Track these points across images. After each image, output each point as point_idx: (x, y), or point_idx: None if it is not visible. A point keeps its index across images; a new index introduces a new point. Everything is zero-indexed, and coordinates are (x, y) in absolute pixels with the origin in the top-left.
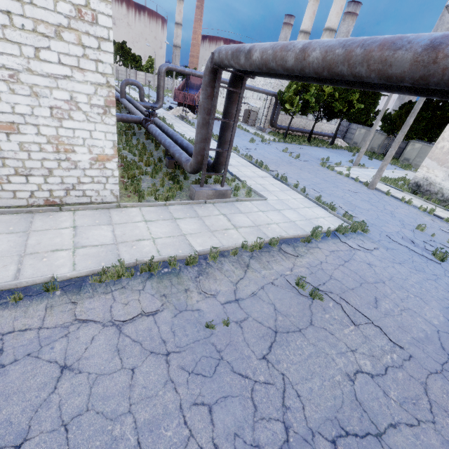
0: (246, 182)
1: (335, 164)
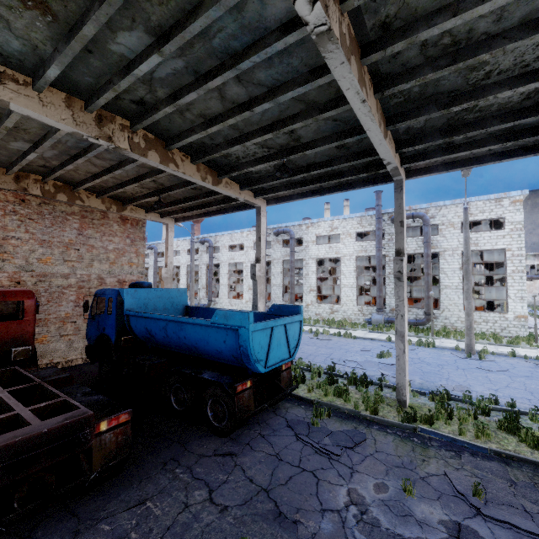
0: None
1: None
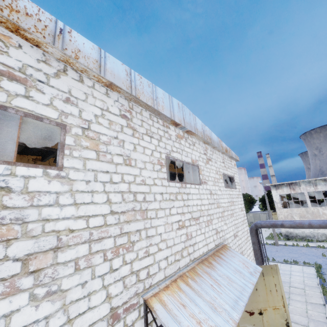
0: None
1: None
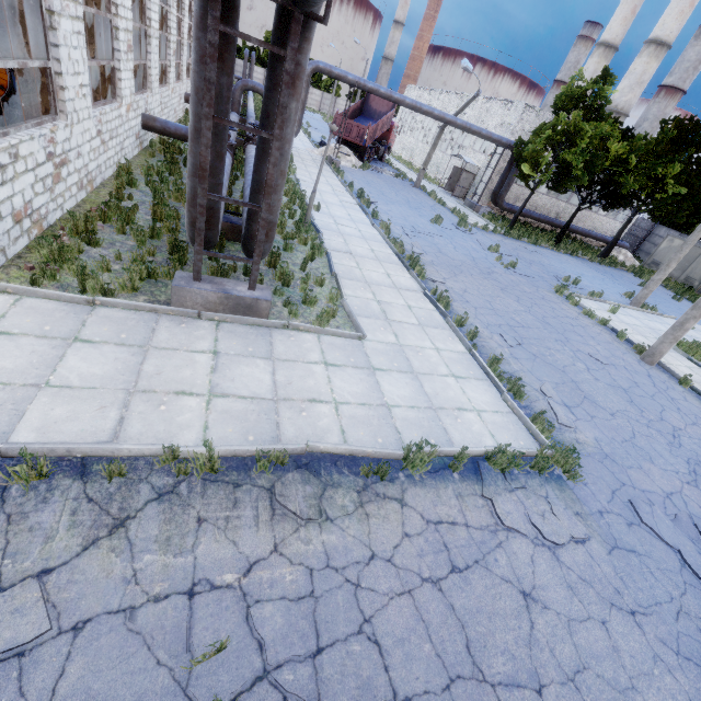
0: (339, 290)
1: (590, 294)
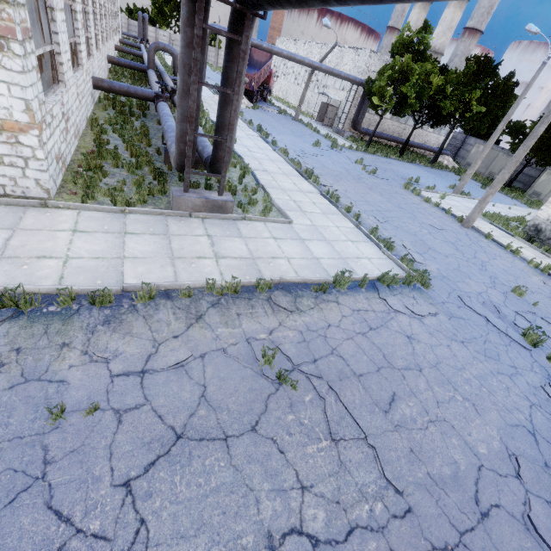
0: (270, 194)
1: (426, 188)
